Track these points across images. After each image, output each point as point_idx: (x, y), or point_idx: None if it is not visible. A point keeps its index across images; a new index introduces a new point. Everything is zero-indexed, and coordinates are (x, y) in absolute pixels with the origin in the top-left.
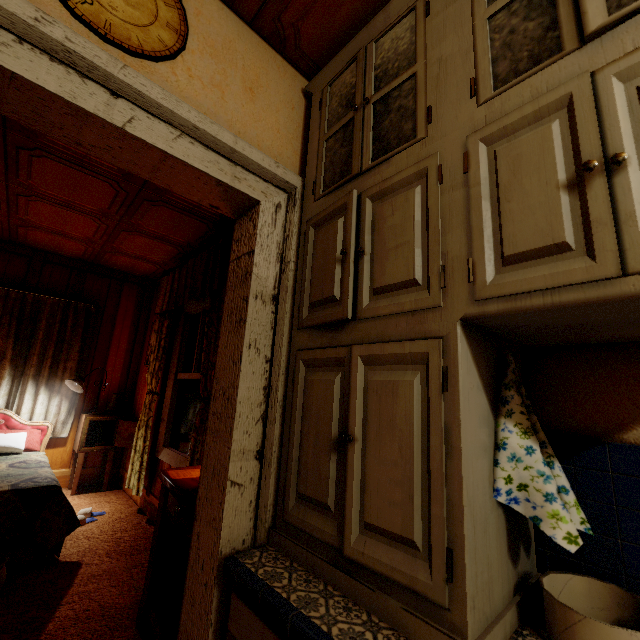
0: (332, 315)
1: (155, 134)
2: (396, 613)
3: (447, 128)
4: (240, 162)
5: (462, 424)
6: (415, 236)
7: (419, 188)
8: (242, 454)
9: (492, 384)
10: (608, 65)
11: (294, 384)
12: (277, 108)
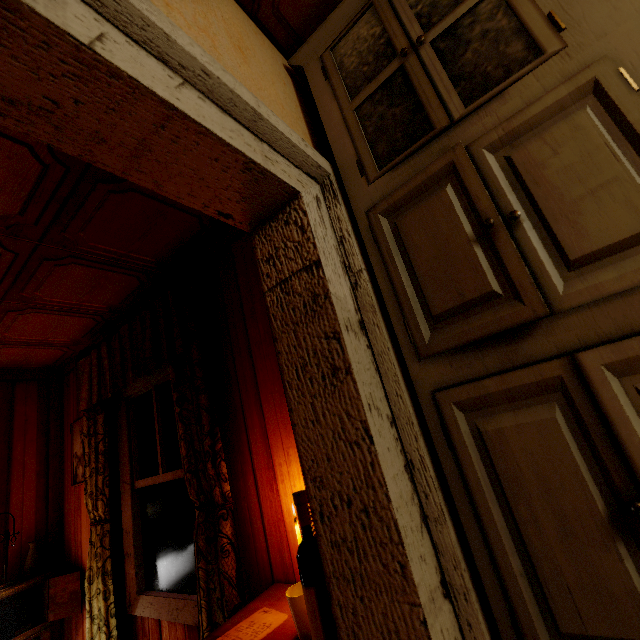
0: (504, 319)
1: (147, 72)
2: None
3: (604, 25)
4: (264, 137)
5: None
6: (627, 167)
7: (588, 109)
8: (432, 603)
9: None
10: None
11: (455, 445)
12: (271, 79)
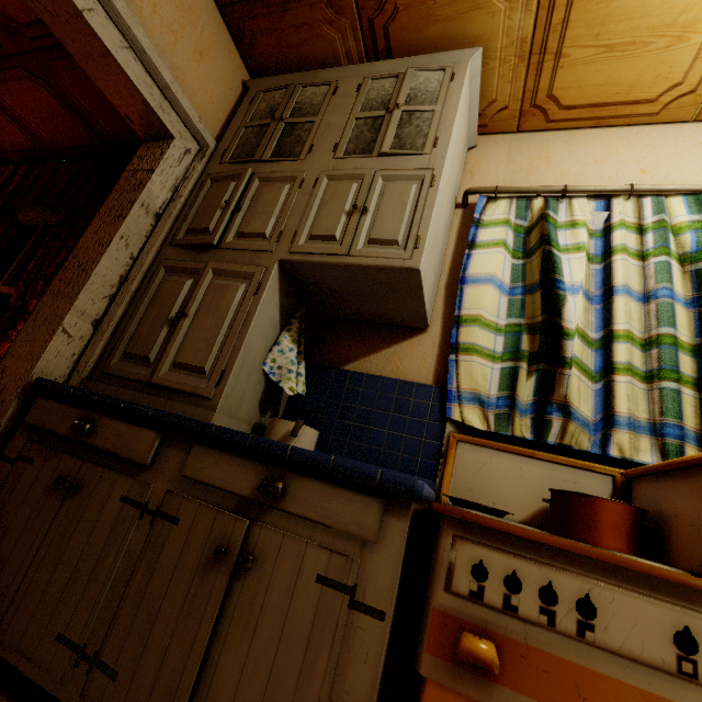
0: (202, 240)
1: (107, 33)
2: (177, 407)
3: (316, 161)
4: (170, 99)
5: (258, 311)
6: (275, 210)
7: (289, 186)
8: (82, 314)
9: (287, 313)
10: (381, 170)
11: (151, 281)
12: (217, 80)
